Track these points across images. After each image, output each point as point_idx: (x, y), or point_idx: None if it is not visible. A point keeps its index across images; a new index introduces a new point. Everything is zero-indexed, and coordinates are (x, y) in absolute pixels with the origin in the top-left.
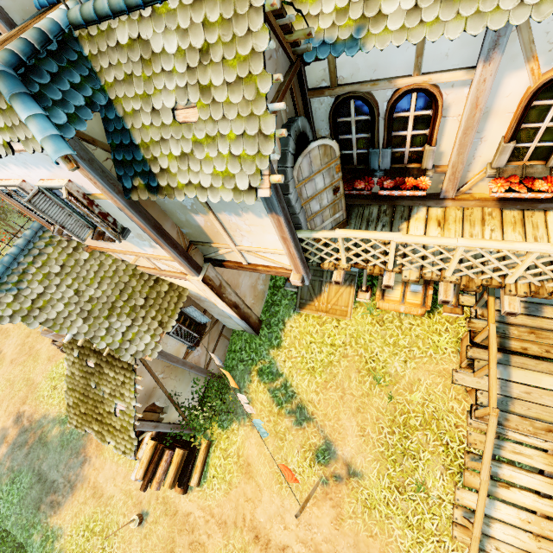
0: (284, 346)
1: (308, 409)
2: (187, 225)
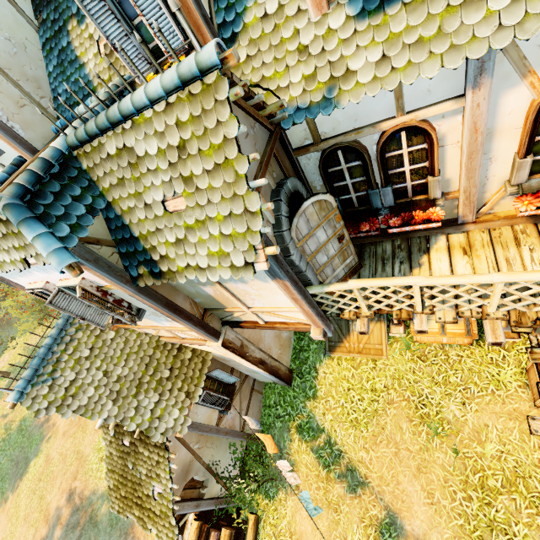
0: (320, 395)
1: (359, 471)
2: (198, 296)
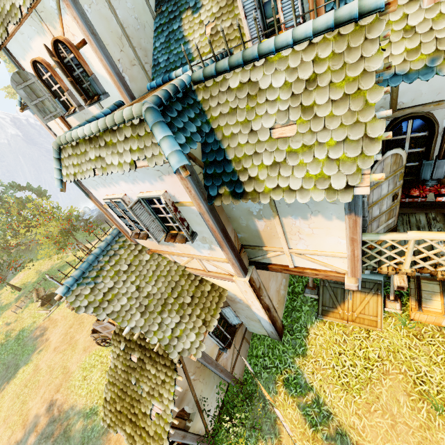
0: (310, 354)
1: (350, 436)
2: (244, 230)
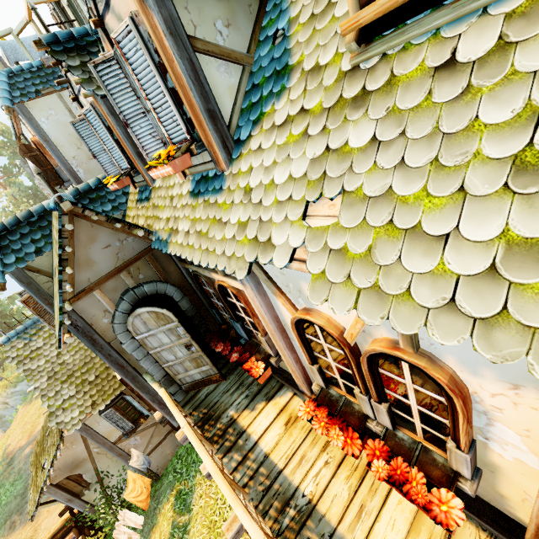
0: None
1: None
2: None
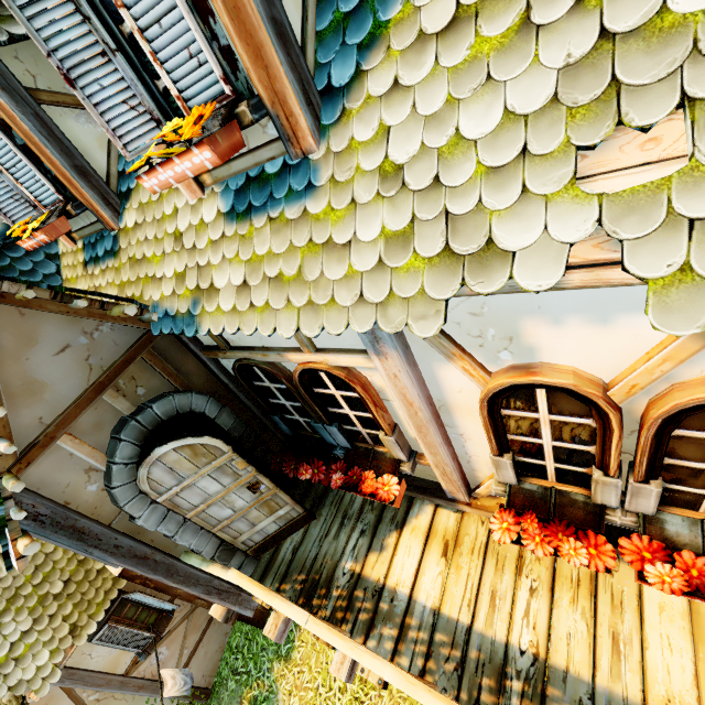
0: (295, 659)
1: None
2: None
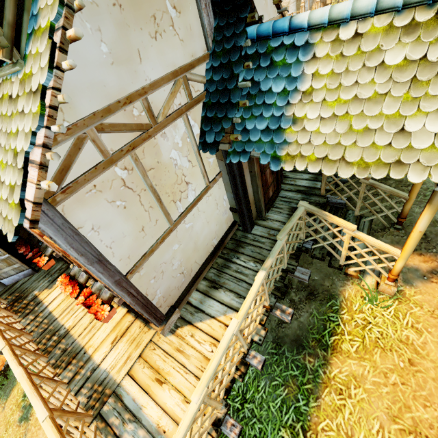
0: None
1: (33, 408)
2: None
